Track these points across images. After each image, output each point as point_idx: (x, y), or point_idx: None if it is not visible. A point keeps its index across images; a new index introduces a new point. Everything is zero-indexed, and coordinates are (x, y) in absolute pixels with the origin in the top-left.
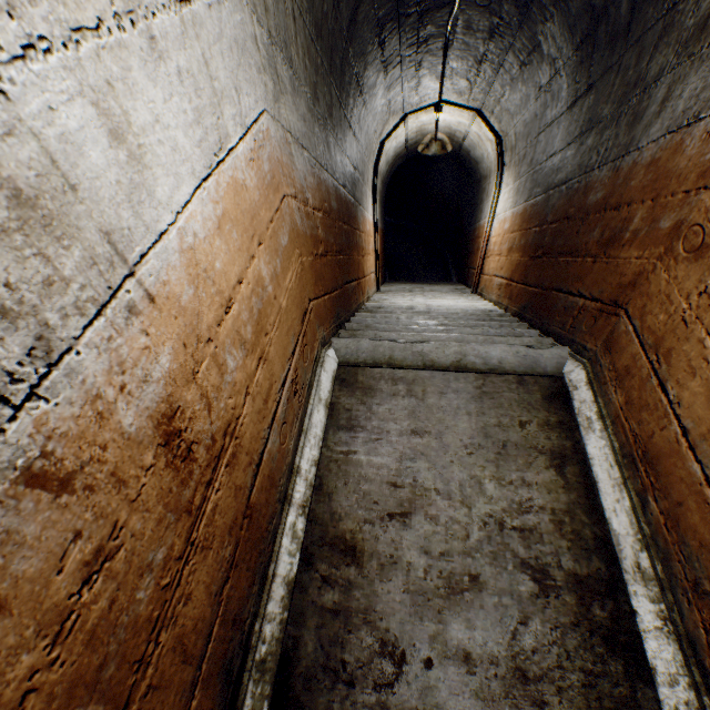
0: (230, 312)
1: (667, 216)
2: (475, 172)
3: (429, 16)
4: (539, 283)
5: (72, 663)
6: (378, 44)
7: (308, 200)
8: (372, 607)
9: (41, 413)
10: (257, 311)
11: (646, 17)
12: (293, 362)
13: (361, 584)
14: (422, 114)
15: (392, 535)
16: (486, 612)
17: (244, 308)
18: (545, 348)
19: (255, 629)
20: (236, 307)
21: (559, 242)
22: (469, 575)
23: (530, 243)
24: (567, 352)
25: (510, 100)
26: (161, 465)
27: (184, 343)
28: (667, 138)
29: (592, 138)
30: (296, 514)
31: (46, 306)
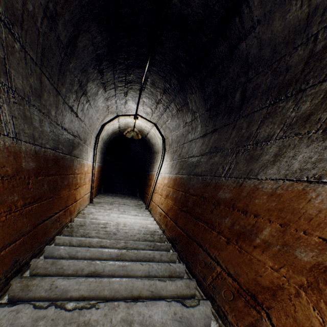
0: None
1: (304, 250)
2: (152, 148)
3: (133, 69)
4: (185, 229)
5: None
6: (98, 71)
7: None
8: None
9: None
10: None
11: (253, 104)
12: None
13: None
14: (128, 117)
15: None
16: None
17: None
18: (195, 305)
19: None
20: None
21: (199, 210)
22: None
23: (179, 199)
24: (210, 308)
25: (171, 124)
26: None
27: None
28: (287, 182)
29: (219, 157)
30: None
31: None
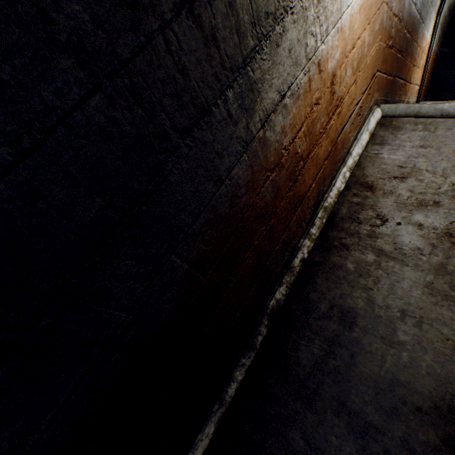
0: (353, 50)
1: None
2: None
3: None
4: None
5: (309, 123)
6: None
7: (392, 8)
8: (375, 205)
9: (322, 49)
10: (359, 57)
11: None
12: (362, 97)
13: (371, 198)
14: None
15: (393, 184)
16: (437, 214)
17: (356, 53)
18: None
19: (325, 196)
20: (354, 50)
21: None
22: (433, 201)
23: None
24: None
25: None
26: (328, 91)
27: (342, 52)
28: None
29: None
30: (346, 170)
31: (329, 20)
